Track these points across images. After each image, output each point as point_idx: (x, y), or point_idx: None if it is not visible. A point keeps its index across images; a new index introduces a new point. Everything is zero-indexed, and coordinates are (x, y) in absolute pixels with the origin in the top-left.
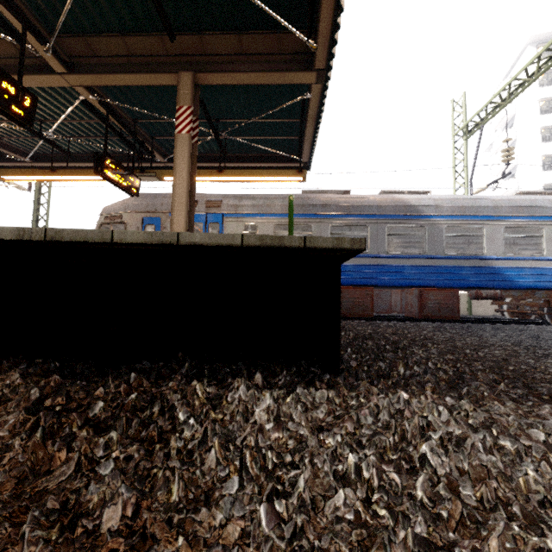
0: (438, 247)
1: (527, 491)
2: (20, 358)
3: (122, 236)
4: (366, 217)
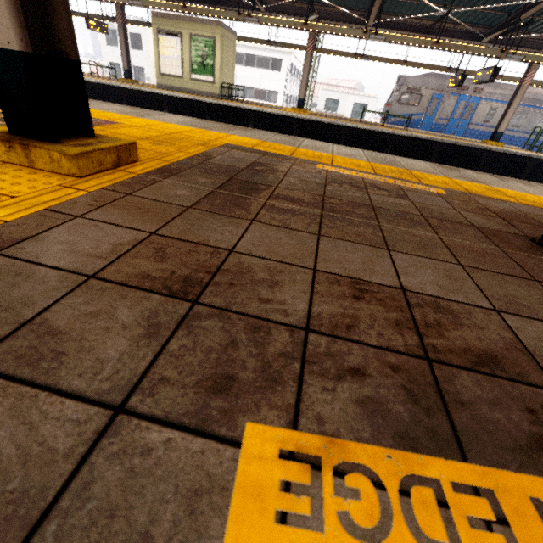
0: None
1: None
2: None
3: (542, 158)
4: None
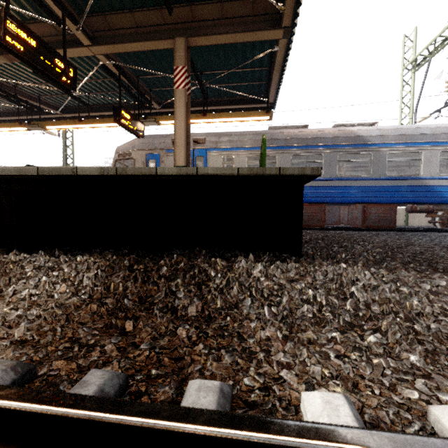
0: (381, 171)
1: (410, 309)
2: (100, 248)
3: (162, 171)
4: (321, 147)
